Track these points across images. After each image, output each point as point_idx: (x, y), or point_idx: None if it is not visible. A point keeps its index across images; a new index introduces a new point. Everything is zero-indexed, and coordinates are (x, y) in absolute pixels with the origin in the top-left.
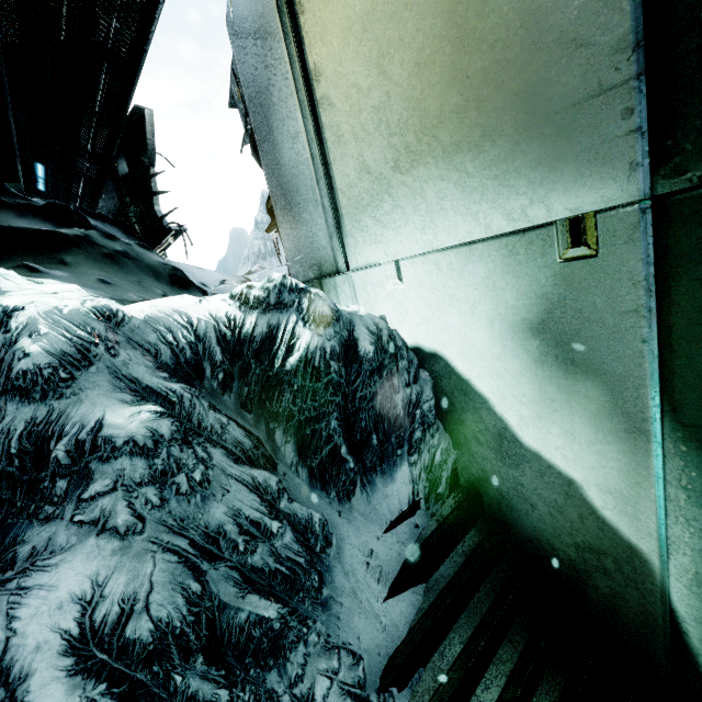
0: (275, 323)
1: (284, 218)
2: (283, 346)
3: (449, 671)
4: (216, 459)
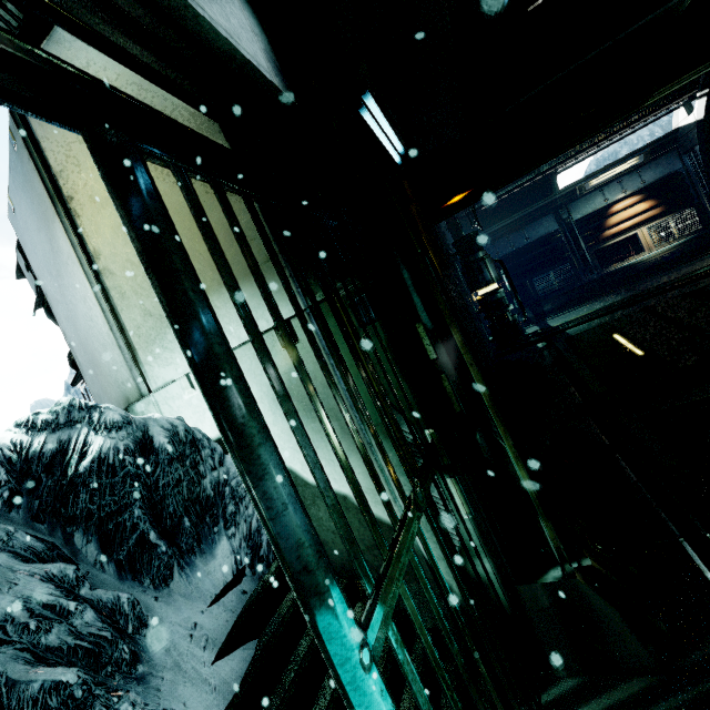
0: (67, 438)
1: (87, 366)
2: (76, 454)
3: (282, 700)
4: (1, 560)
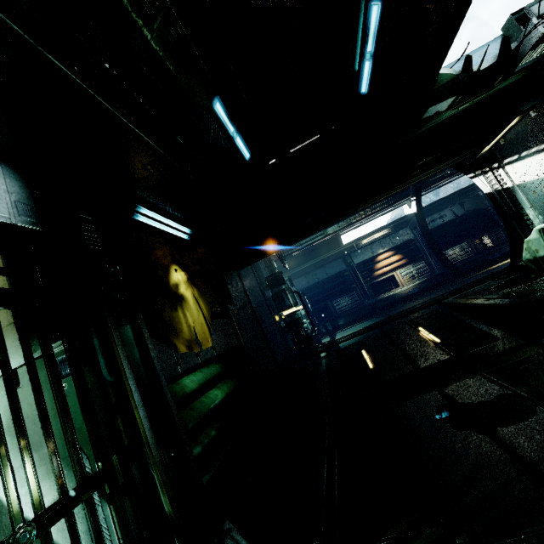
0: None
1: None
2: None
3: None
4: None
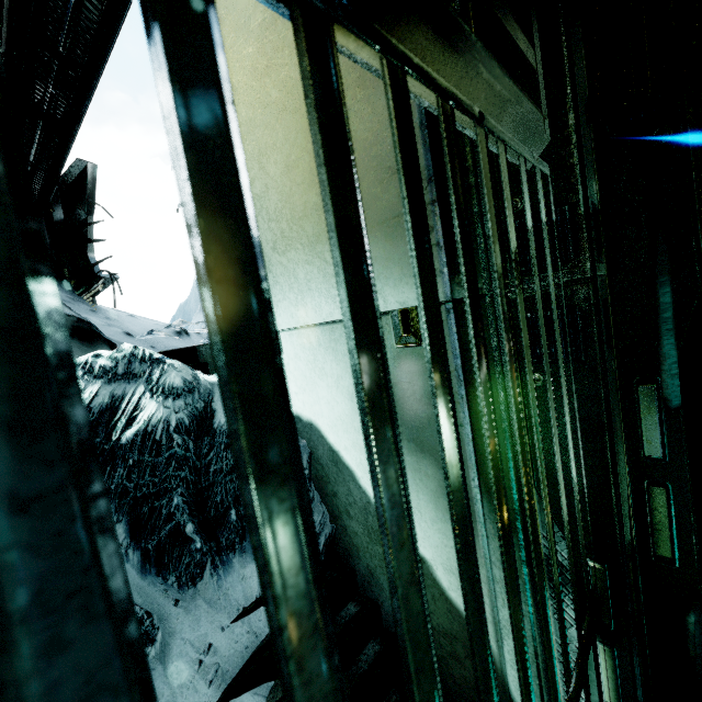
0: (121, 393)
1: None
2: (124, 417)
3: None
4: None
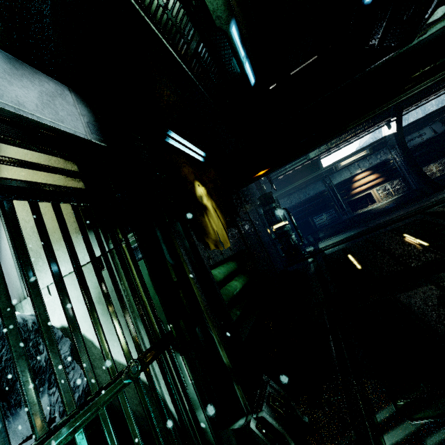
0: None
1: (6, 276)
2: None
3: None
4: None
